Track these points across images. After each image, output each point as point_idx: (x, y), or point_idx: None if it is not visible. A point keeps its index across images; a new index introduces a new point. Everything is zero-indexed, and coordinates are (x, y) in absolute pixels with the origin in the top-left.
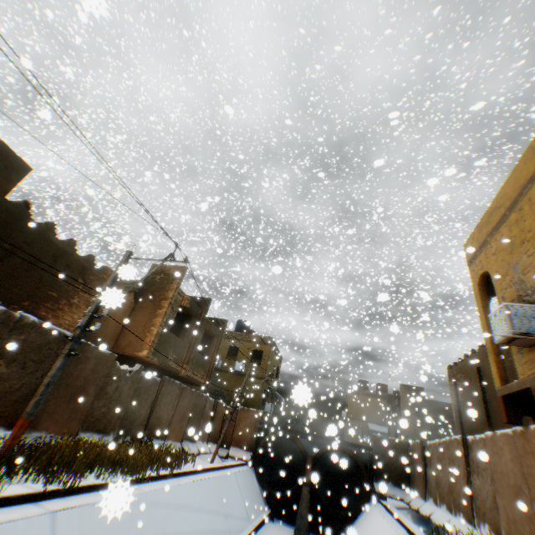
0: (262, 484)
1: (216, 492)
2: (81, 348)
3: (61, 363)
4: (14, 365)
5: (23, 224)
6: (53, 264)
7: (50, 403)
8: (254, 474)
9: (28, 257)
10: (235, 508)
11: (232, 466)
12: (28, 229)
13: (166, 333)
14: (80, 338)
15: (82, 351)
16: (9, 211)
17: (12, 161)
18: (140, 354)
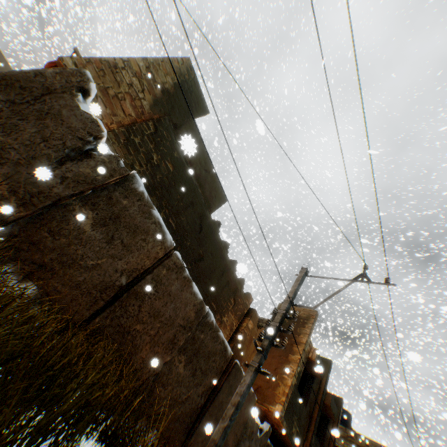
0: None
1: None
2: (234, 371)
3: (250, 377)
4: (188, 367)
5: (213, 237)
6: (219, 277)
7: (198, 436)
8: None
9: (208, 265)
10: None
11: None
12: (214, 242)
13: (294, 388)
14: (267, 351)
15: (234, 376)
16: (209, 225)
17: (218, 193)
18: (271, 406)
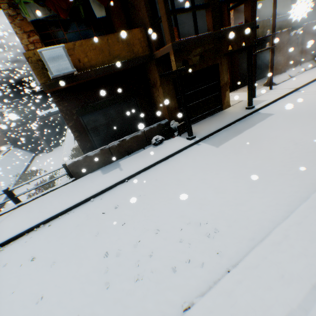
0: (26, 149)
1: (3, 167)
2: None
3: None
4: None
5: None
6: None
7: None
8: (19, 149)
9: None
10: (17, 164)
11: (5, 154)
12: None
13: None
14: None
15: None
16: None
17: None
18: None
